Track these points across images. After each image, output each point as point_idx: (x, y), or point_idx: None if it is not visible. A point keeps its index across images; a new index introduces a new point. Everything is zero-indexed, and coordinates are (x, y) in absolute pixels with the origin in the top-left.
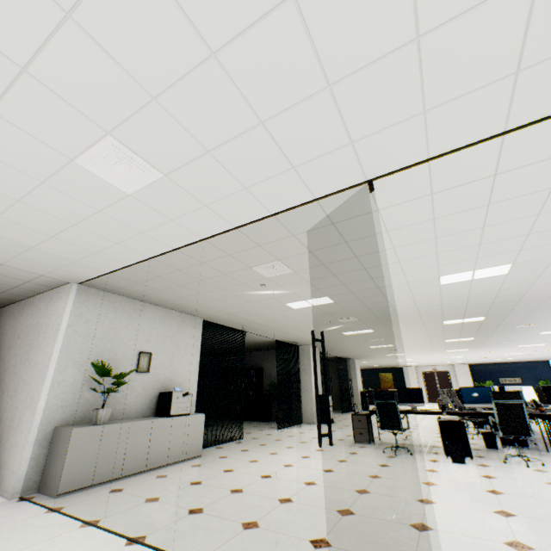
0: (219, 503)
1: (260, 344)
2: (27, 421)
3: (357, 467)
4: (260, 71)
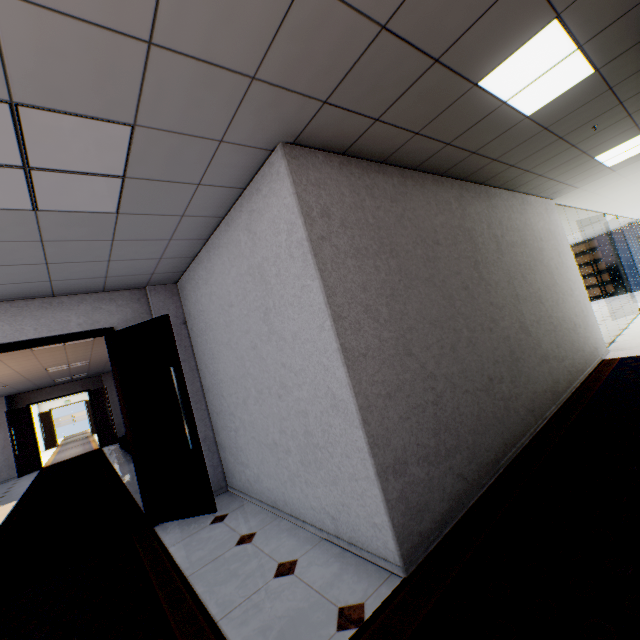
0: None
1: None
2: (589, 307)
3: None
4: None
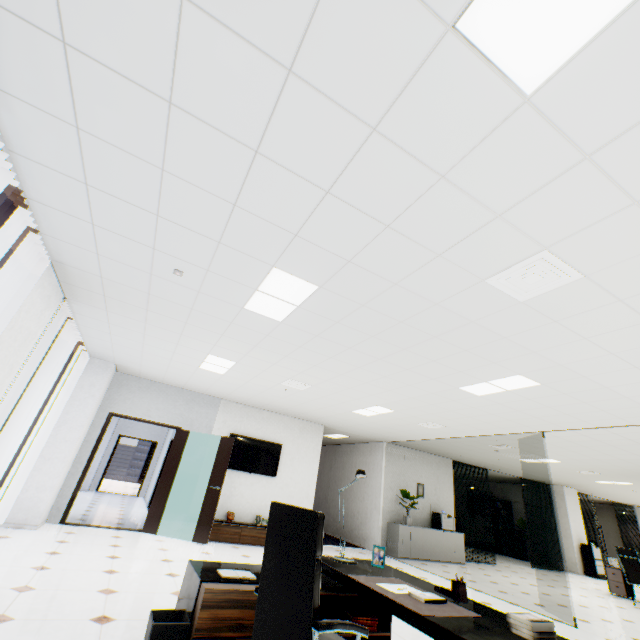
0: (483, 582)
1: (504, 478)
2: (375, 515)
3: (593, 600)
4: (484, 418)
